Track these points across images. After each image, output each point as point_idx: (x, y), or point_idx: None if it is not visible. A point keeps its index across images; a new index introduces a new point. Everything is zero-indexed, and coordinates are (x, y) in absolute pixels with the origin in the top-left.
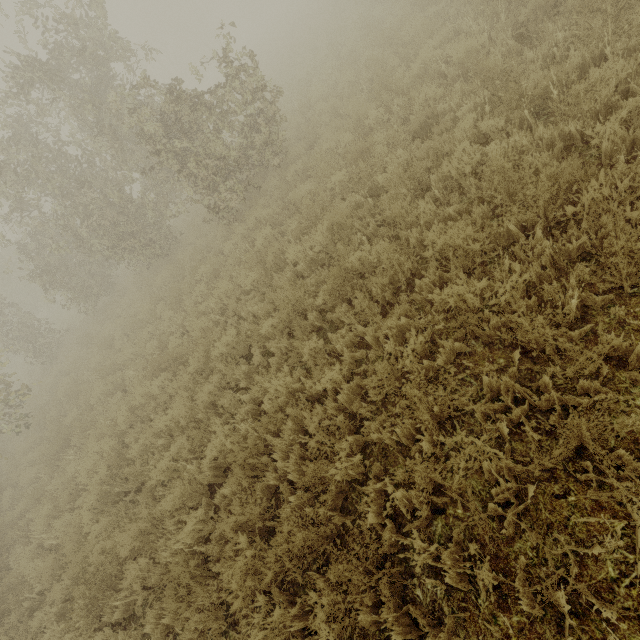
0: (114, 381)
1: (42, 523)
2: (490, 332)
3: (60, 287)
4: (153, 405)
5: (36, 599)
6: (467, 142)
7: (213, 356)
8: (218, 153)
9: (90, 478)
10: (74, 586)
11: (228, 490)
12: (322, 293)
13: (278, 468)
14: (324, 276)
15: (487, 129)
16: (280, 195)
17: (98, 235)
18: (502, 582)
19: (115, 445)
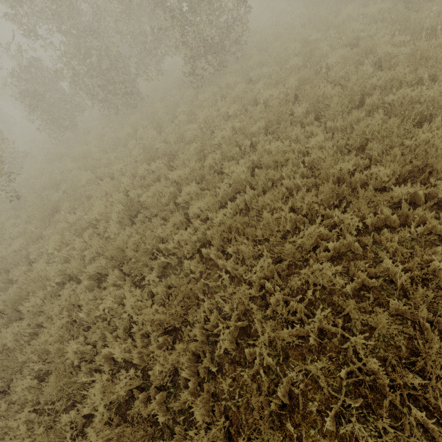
0: (102, 172)
1: (53, 246)
2: (417, 116)
3: (41, 112)
4: (151, 178)
5: (55, 288)
6: (387, 46)
7: (208, 146)
8: (206, 35)
9: (99, 217)
10: (106, 266)
11: (246, 197)
12: (301, 107)
13: (283, 184)
14: (290, 108)
15: (398, 42)
16: (241, 74)
17: (89, 76)
18: (438, 202)
19: (121, 198)
